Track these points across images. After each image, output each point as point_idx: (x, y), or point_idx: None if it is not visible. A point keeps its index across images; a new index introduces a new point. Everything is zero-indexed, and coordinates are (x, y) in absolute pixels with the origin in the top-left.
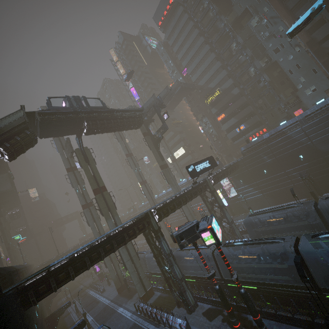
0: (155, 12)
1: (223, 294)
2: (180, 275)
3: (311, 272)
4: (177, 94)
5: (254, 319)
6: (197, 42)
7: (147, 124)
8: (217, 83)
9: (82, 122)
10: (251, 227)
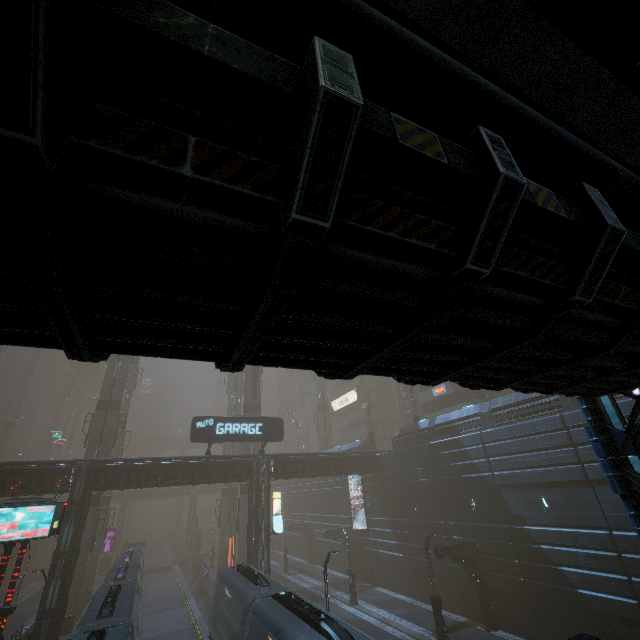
0: None
1: None
2: (52, 604)
3: None
4: None
5: None
6: None
7: None
8: None
9: None
10: None
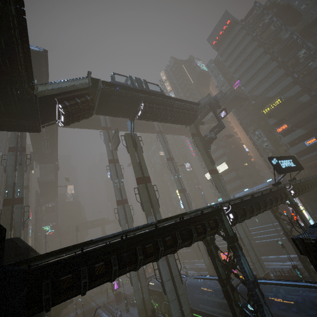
0: (210, 34)
1: None
2: None
3: None
4: (228, 103)
5: None
6: (255, 54)
7: (197, 125)
8: (278, 91)
9: (139, 102)
10: None
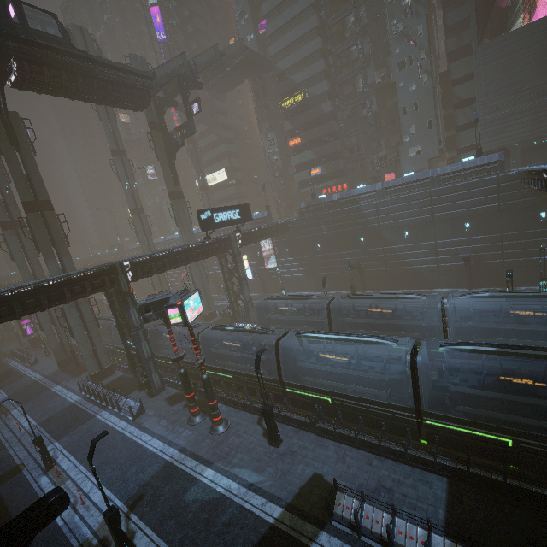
0: None
1: (188, 379)
2: (149, 354)
3: (282, 366)
4: (236, 67)
5: (209, 404)
6: None
7: (162, 107)
8: (305, 78)
9: (6, 56)
10: (263, 312)
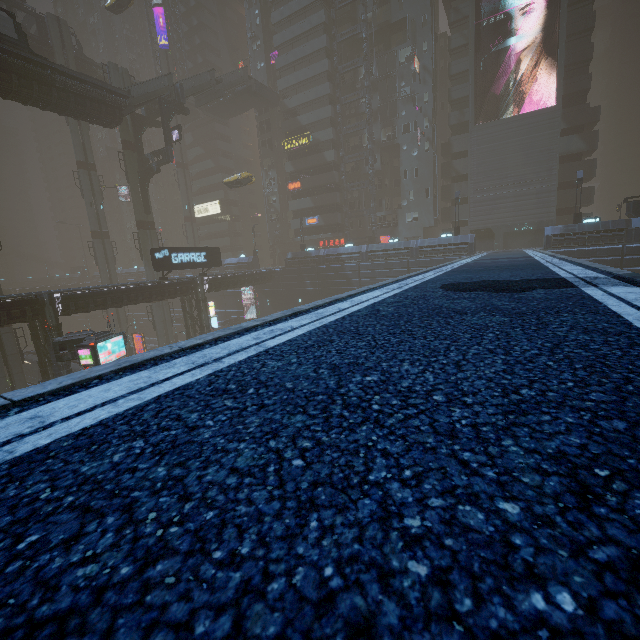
0: None
1: None
2: None
3: None
4: (239, 95)
5: None
6: (313, 16)
7: (141, 126)
8: (311, 122)
9: None
10: None
